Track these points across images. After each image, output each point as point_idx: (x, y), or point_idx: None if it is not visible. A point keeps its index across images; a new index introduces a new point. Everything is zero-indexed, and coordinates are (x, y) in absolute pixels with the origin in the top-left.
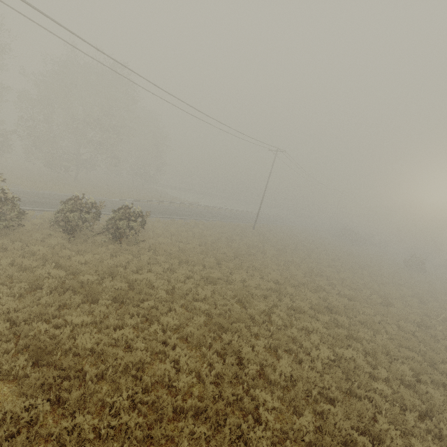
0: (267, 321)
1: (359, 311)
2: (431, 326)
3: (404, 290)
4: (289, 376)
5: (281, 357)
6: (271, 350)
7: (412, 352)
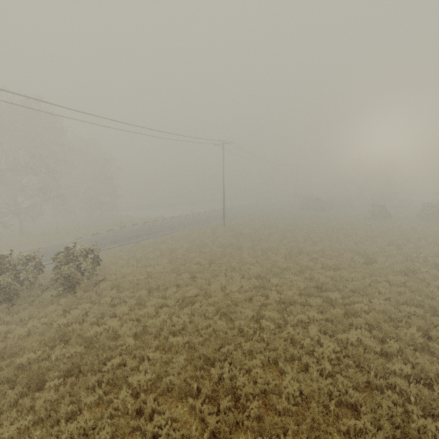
0: (258, 329)
1: (347, 279)
2: (417, 270)
3: (380, 241)
4: (298, 394)
5: (284, 370)
6: (271, 364)
7: (411, 306)
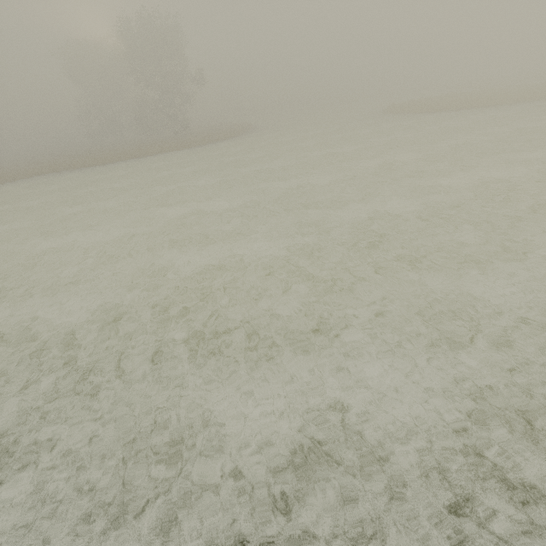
0: None
1: None
2: None
3: None
4: None
5: None
6: None
7: None
